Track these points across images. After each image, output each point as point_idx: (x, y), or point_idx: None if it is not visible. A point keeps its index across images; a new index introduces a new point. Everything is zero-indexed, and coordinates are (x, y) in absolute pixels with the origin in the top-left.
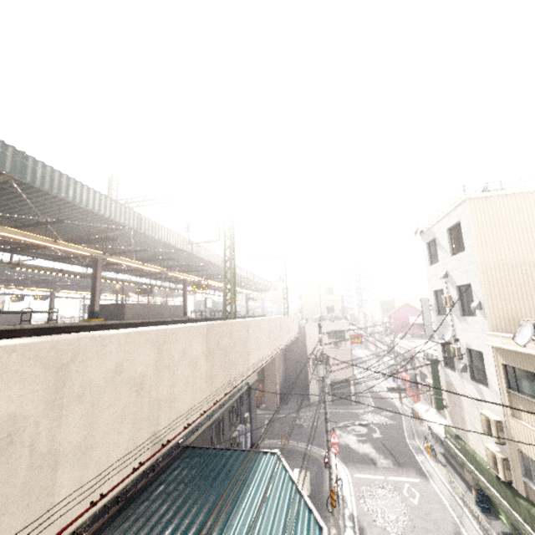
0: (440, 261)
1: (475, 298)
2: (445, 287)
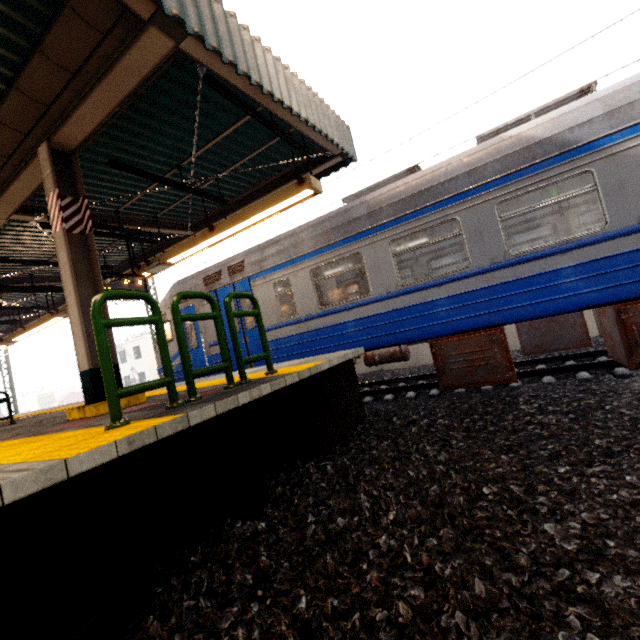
0: (128, 362)
1: (147, 377)
2: (132, 374)
